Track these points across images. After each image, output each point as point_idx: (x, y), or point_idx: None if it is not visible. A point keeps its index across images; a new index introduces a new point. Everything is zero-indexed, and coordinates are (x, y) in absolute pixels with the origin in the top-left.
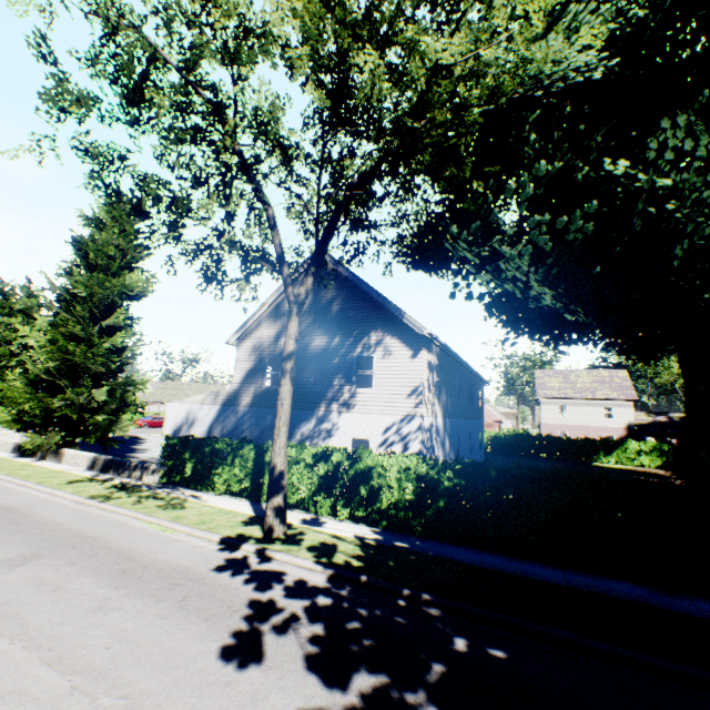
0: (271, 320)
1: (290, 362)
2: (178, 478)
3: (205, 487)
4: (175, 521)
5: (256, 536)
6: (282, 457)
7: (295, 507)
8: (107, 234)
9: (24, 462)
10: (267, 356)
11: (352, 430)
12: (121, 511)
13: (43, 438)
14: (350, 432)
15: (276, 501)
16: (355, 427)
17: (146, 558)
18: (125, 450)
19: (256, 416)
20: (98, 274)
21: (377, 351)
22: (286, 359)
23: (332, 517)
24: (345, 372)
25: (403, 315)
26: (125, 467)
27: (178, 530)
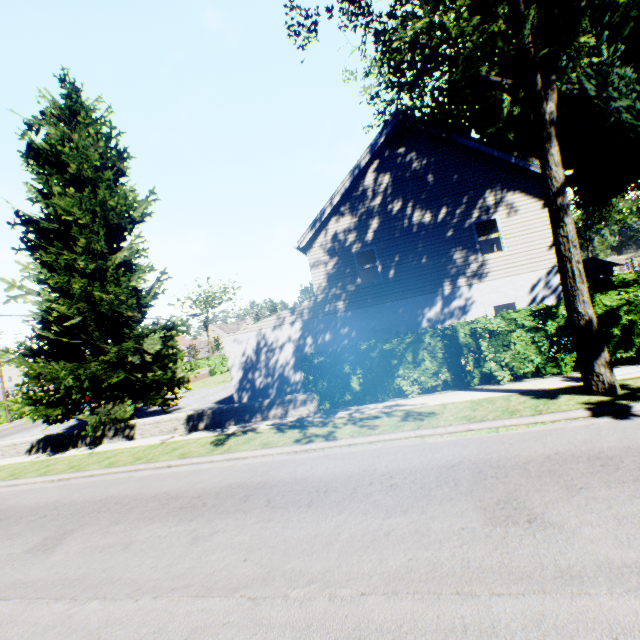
0: (345, 209)
1: (566, 196)
2: (347, 397)
3: (387, 395)
4: (484, 421)
5: (604, 399)
6: (590, 307)
7: (503, 381)
8: (78, 137)
9: (81, 453)
10: (354, 251)
11: (490, 300)
12: (386, 438)
13: (98, 417)
14: (488, 301)
15: (605, 356)
16: (493, 295)
17: (608, 451)
18: (155, 413)
19: (360, 318)
20: (89, 192)
21: (499, 211)
22: (561, 194)
23: (576, 372)
24: (464, 242)
25: (529, 164)
26: (253, 411)
27: (507, 426)
